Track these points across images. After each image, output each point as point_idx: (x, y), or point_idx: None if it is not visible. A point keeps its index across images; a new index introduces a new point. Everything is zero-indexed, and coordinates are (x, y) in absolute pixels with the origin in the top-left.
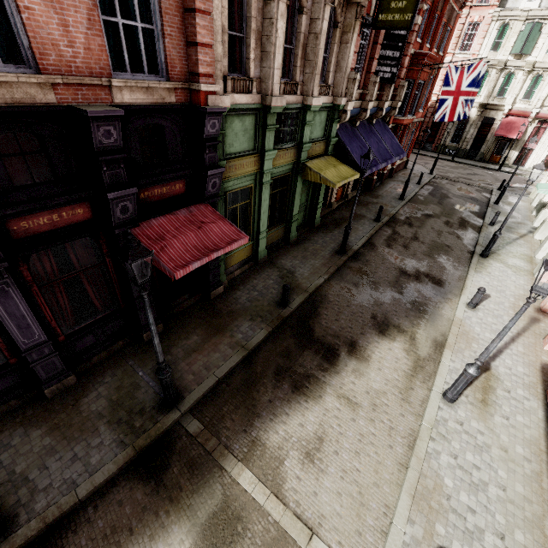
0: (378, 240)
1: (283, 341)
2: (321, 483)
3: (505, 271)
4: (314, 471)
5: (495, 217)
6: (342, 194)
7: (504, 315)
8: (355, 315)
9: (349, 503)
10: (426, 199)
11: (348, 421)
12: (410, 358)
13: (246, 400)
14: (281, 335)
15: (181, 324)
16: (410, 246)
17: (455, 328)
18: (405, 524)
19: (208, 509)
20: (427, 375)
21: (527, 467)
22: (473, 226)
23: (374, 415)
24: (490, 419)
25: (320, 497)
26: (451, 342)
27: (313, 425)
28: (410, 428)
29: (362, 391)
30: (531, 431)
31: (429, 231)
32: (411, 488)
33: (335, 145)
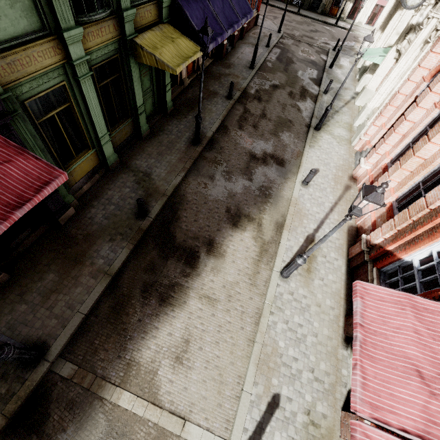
0: (230, 121)
1: (147, 255)
2: (190, 378)
3: (332, 142)
4: (183, 370)
5: (328, 85)
6: (193, 67)
7: (328, 187)
8: (212, 212)
9: (212, 386)
10: (274, 66)
11: (209, 318)
12: (257, 244)
13: (116, 326)
14: (144, 249)
15: (32, 264)
16: (259, 125)
17: (292, 208)
18: (252, 388)
19: (94, 439)
20: (270, 257)
21: (331, 314)
22: (311, 95)
23: (230, 305)
24: (311, 283)
25: (190, 390)
26: (288, 222)
27: (180, 330)
28: (257, 308)
29: (220, 287)
30: (336, 285)
31: (275, 106)
32: (256, 359)
33: (170, 7)
